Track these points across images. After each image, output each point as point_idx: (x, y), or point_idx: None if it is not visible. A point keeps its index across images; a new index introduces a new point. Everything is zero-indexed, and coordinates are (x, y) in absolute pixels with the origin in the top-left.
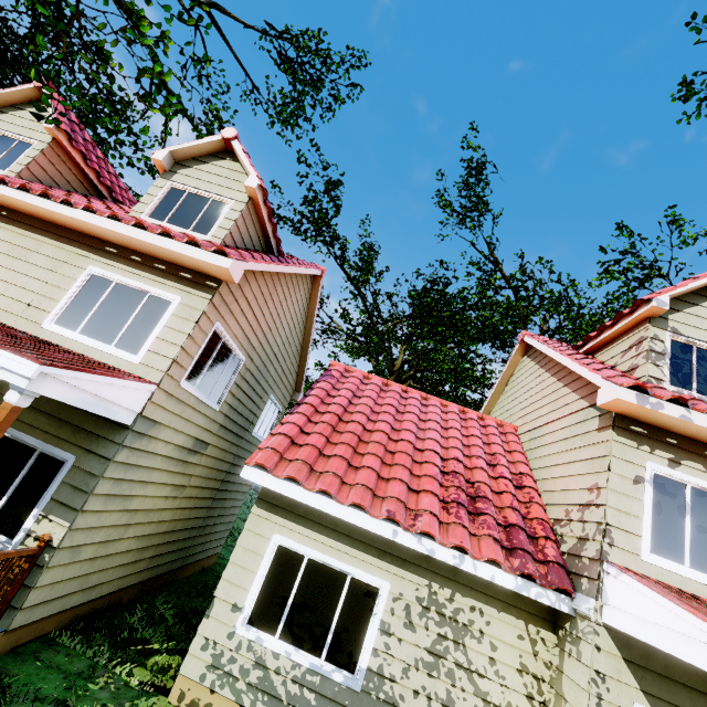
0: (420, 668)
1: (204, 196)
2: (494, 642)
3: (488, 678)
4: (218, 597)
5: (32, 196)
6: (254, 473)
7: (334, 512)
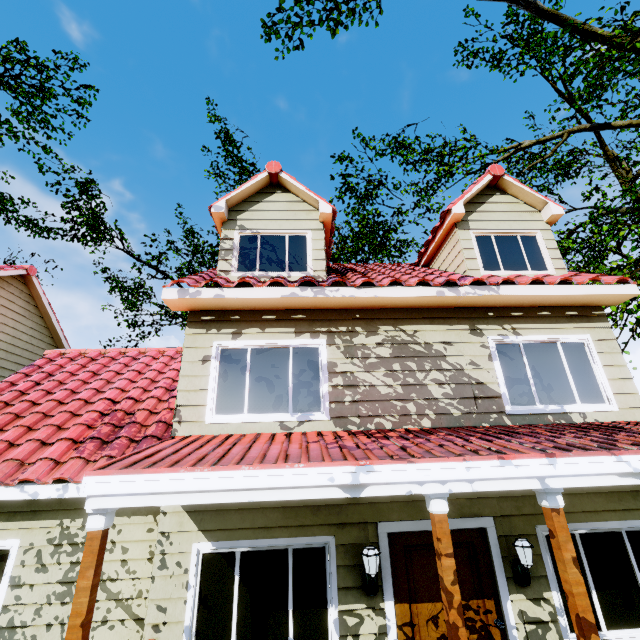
0: (52, 602)
1: None
2: (126, 545)
3: (121, 579)
4: None
5: None
6: None
7: None
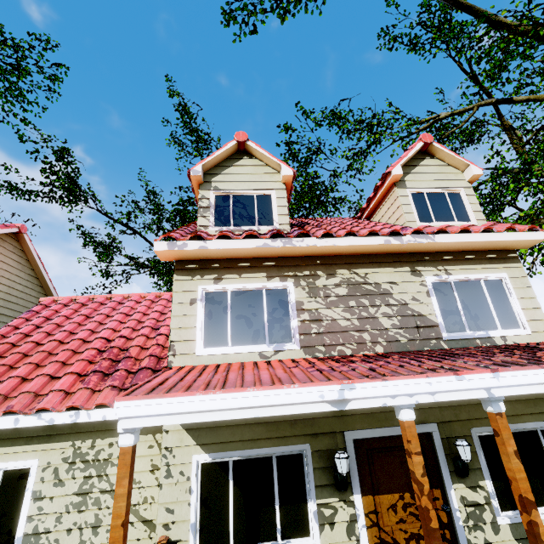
0: (70, 511)
1: None
2: None
3: None
4: None
5: None
6: None
7: None
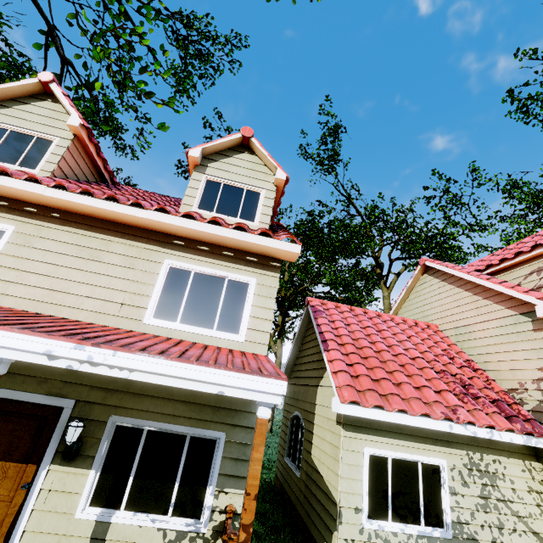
0: (479, 510)
1: (238, 186)
2: (511, 478)
3: (515, 502)
4: (343, 506)
5: (97, 199)
6: (349, 408)
7: (410, 422)
